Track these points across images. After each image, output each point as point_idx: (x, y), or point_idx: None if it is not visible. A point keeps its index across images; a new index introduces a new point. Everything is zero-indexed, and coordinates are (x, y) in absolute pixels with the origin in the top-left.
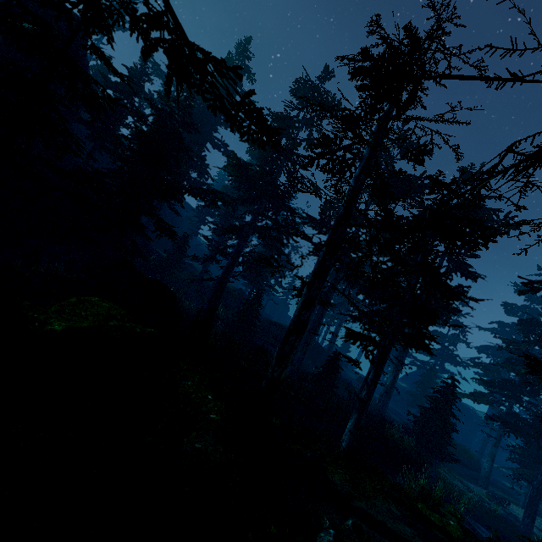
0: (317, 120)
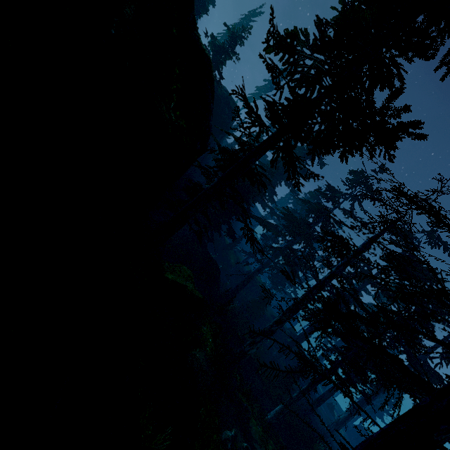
0: (360, 198)
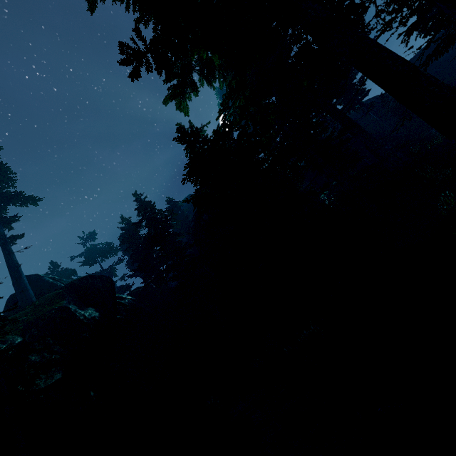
0: None
